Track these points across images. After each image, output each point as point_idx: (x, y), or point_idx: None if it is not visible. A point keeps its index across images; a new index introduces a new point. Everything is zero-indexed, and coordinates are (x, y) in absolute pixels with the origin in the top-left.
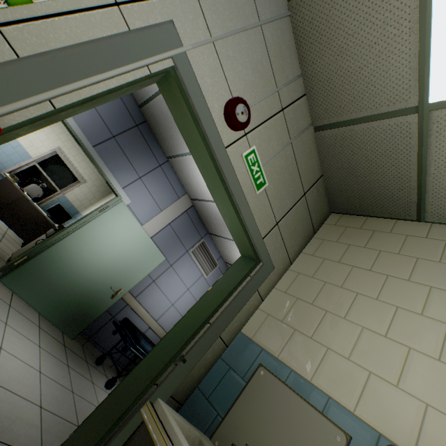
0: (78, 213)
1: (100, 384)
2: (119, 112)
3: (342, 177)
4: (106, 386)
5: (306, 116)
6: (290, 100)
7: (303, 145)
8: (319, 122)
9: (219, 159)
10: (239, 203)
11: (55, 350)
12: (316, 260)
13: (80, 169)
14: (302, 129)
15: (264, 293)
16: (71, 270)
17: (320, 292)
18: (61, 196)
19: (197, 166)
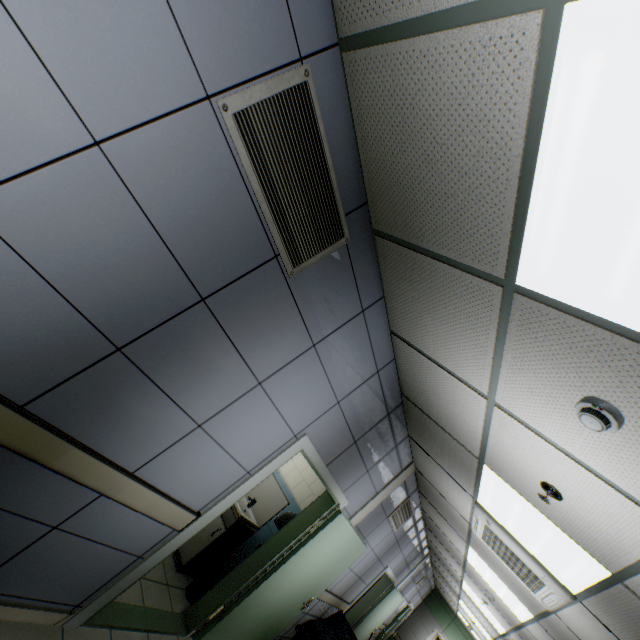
0: None
1: None
2: (373, 408)
3: None
4: None
5: None
6: None
7: None
8: None
9: None
10: None
11: None
12: None
13: None
14: None
15: None
16: (267, 602)
17: None
18: None
19: None
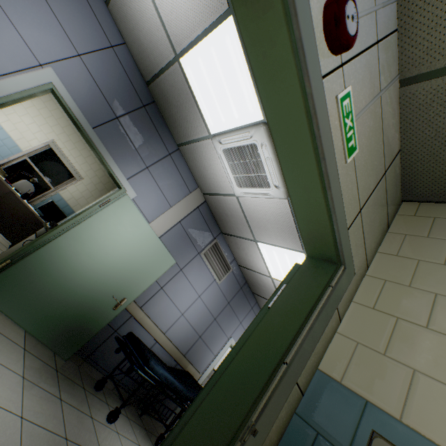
0: (73, 213)
1: (101, 417)
2: (123, 89)
3: (433, 150)
4: (108, 419)
5: (394, 61)
6: (384, 32)
7: (389, 103)
8: (411, 71)
9: (314, 95)
10: (329, 173)
11: (44, 380)
12: (406, 262)
13: (76, 165)
14: (390, 80)
15: (342, 309)
16: (65, 276)
17: (433, 309)
18: (55, 194)
19: (265, 114)
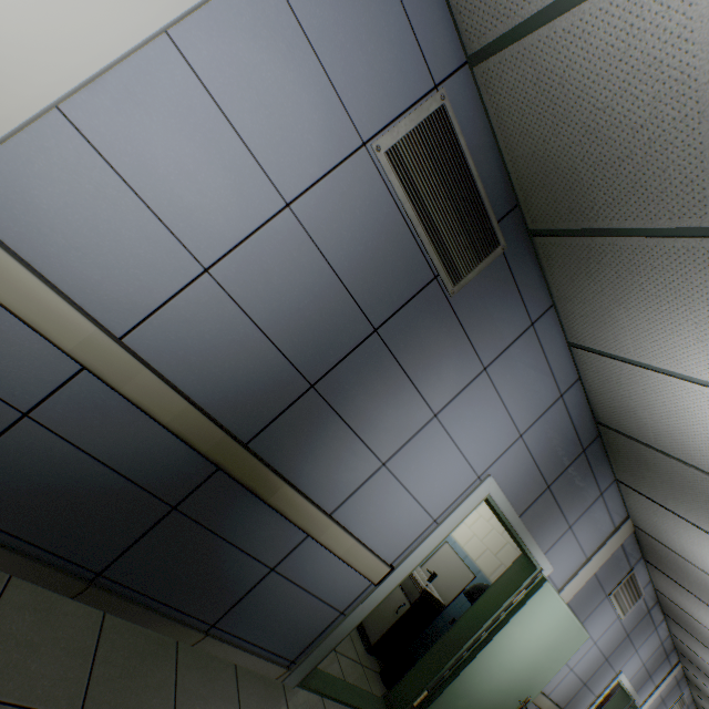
0: None
1: None
2: (562, 443)
3: None
4: None
5: None
6: None
7: None
8: None
9: None
10: None
11: None
12: None
13: None
14: None
15: None
16: (475, 694)
17: None
18: None
19: None
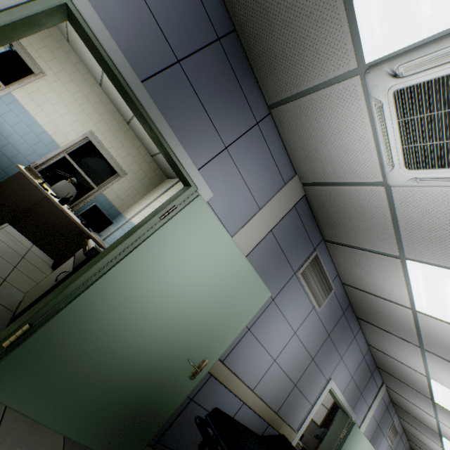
0: (120, 215)
1: None
2: (186, 6)
3: None
4: None
5: None
6: None
7: None
8: None
9: None
10: None
11: None
12: None
13: (118, 159)
14: None
15: None
16: (116, 339)
17: None
18: (99, 194)
19: None
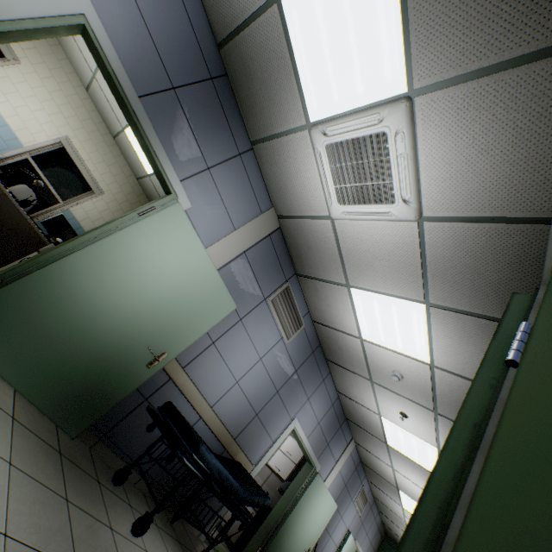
0: None
1: (123, 528)
2: (186, 48)
3: None
4: (134, 531)
5: None
6: None
7: None
8: None
9: None
10: None
11: (41, 468)
12: None
13: (96, 174)
14: None
15: None
16: (82, 312)
17: None
18: (64, 210)
19: None
